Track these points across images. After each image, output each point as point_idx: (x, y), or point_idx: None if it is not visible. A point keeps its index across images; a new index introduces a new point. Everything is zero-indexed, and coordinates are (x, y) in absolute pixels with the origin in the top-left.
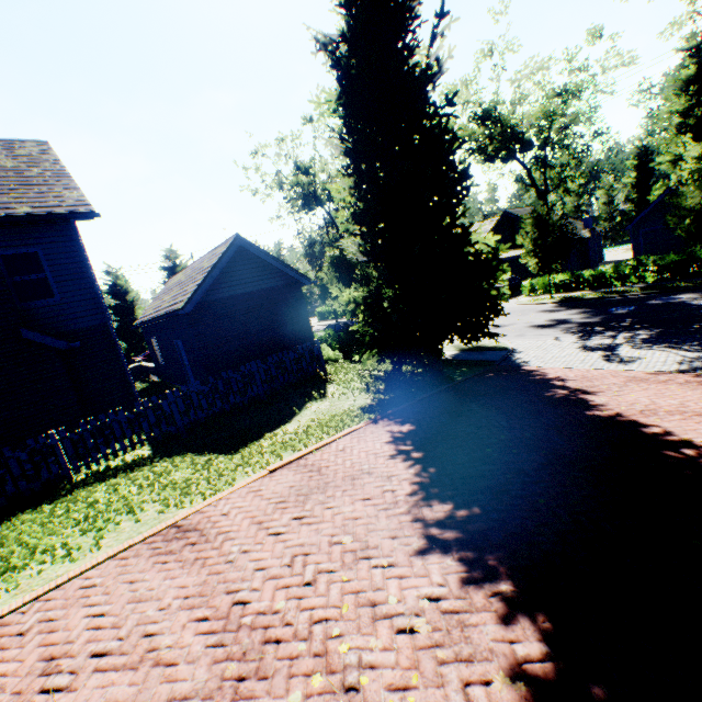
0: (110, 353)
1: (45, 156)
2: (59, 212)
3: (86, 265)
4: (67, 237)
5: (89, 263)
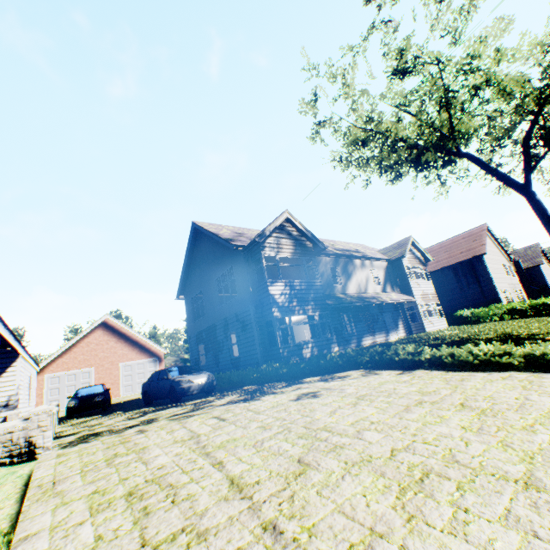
0: (547, 290)
1: (536, 248)
2: (535, 265)
3: (541, 273)
4: (537, 269)
5: (542, 273)
